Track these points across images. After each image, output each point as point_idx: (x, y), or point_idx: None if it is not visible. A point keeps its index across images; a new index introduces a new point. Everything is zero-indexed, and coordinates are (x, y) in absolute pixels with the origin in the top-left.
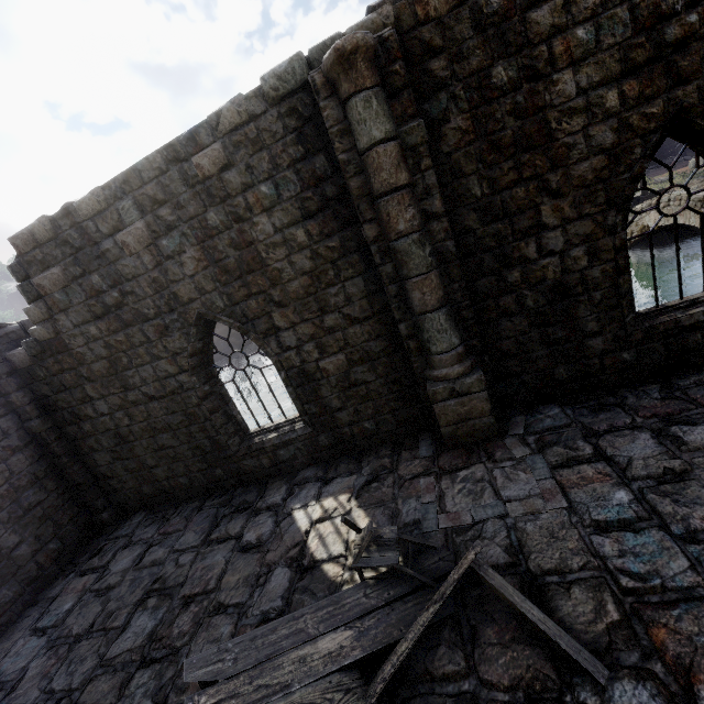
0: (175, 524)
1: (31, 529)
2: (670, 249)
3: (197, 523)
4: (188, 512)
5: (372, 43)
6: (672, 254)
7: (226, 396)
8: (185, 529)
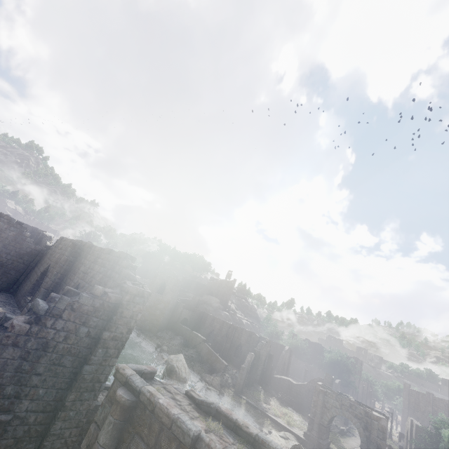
0: (5, 298)
1: (4, 276)
2: None
3: (4, 300)
4: (9, 299)
5: (75, 244)
6: None
7: (39, 284)
8: (2, 299)
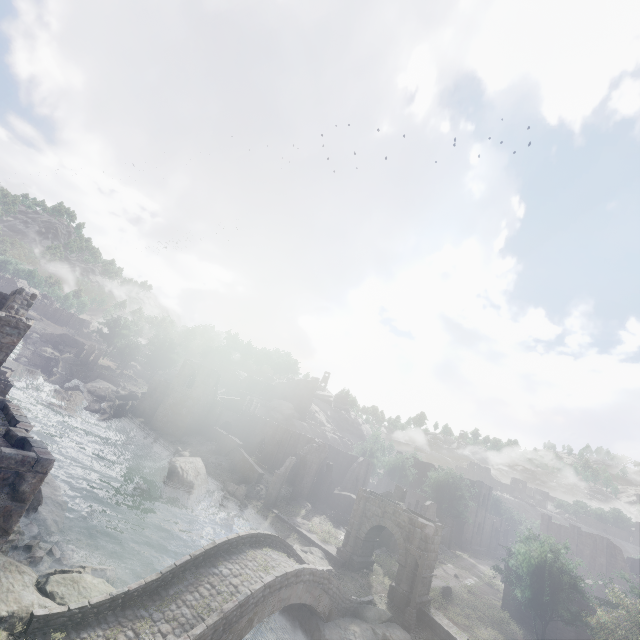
0: None
1: None
2: (278, 613)
3: None
4: None
5: (0, 293)
6: (274, 620)
7: None
8: None
